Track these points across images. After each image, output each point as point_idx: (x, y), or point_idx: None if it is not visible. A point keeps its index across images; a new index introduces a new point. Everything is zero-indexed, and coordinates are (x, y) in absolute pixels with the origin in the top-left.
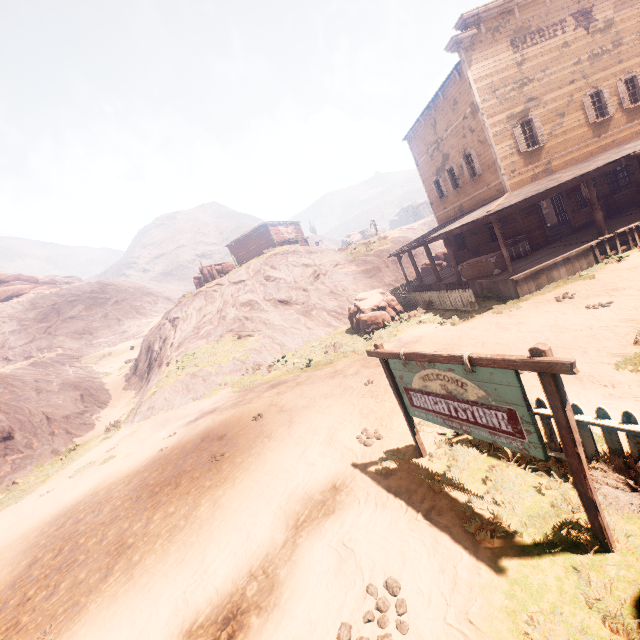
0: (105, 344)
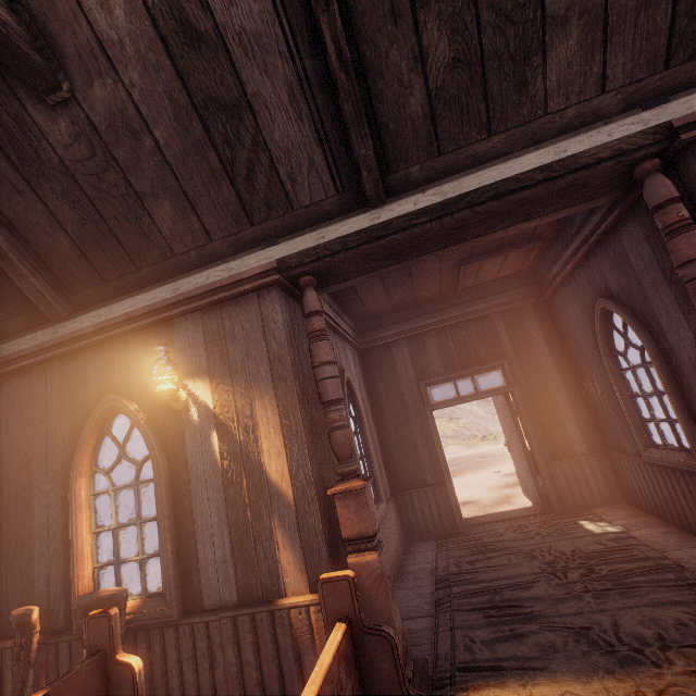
0: None
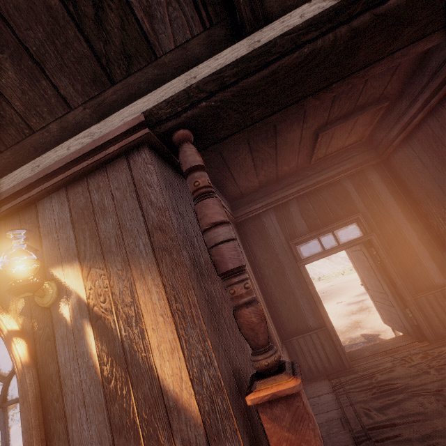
0: None
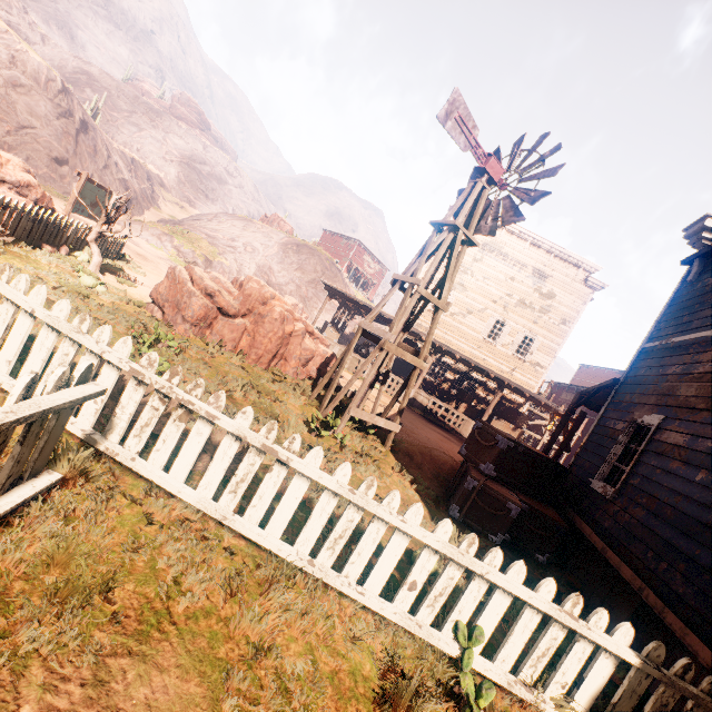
0: (191, 202)
